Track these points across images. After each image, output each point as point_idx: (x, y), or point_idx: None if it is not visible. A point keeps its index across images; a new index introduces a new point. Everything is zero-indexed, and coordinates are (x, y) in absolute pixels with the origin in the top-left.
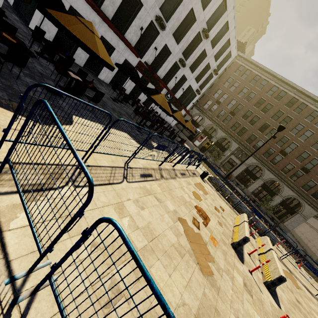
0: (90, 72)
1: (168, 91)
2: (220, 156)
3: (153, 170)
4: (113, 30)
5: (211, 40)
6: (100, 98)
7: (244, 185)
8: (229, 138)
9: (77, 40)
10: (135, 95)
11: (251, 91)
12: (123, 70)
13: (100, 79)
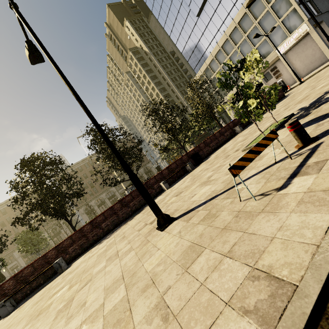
0: None
1: None
2: (1, 279)
3: None
4: None
5: None
6: None
7: None
8: None
9: None
10: None
11: None
12: None
13: None
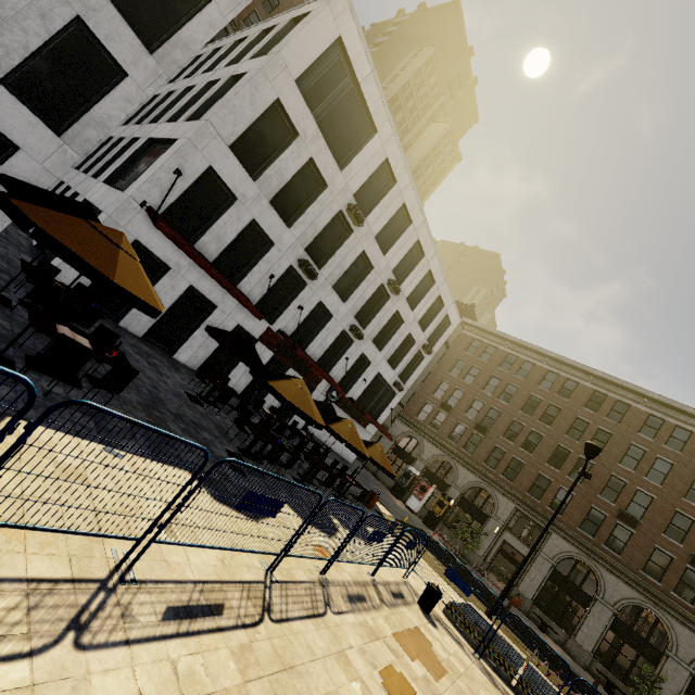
0: (158, 347)
1: (330, 382)
2: (476, 537)
3: (237, 586)
4: (209, 273)
5: (408, 297)
6: (125, 380)
7: (565, 625)
8: (488, 486)
9: (61, 248)
10: (256, 393)
11: (507, 382)
12: (219, 337)
13: (178, 362)
